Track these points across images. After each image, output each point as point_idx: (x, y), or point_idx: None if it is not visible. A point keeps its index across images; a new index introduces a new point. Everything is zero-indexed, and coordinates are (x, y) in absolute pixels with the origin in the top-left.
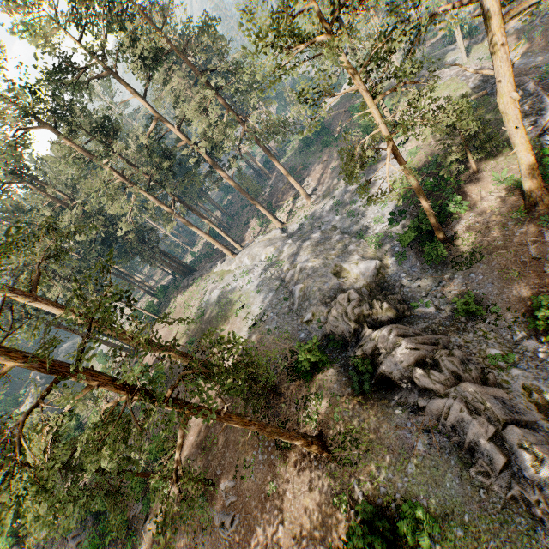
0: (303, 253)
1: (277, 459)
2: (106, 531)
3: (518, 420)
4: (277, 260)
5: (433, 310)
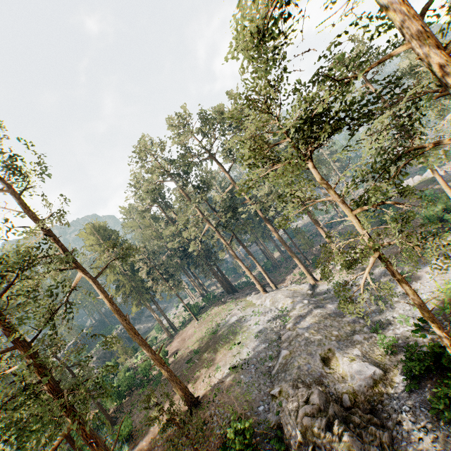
0: (309, 319)
1: None
2: None
3: None
4: (287, 314)
5: None
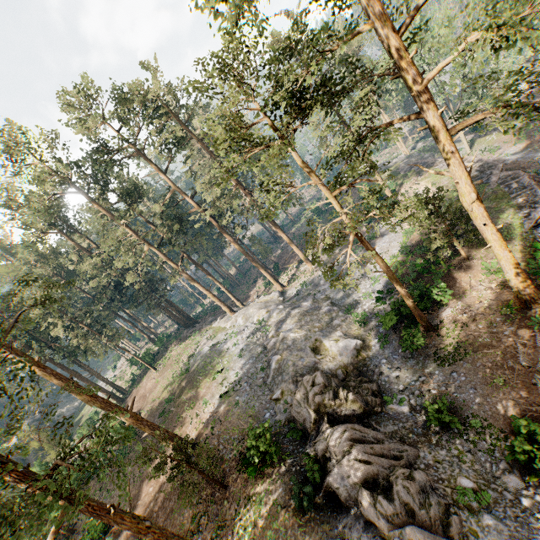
0: (289, 321)
1: None
2: None
3: None
4: (266, 324)
5: (407, 410)
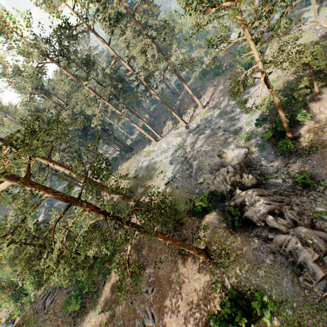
0: (199, 142)
1: (179, 260)
2: (83, 288)
3: None
4: (183, 145)
5: (281, 181)
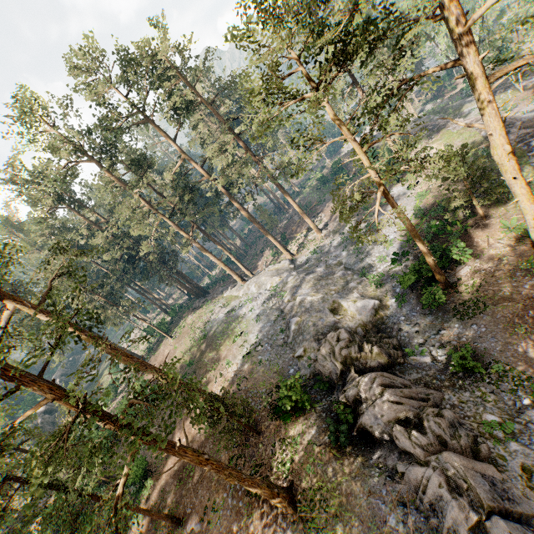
0: (305, 286)
1: (245, 507)
2: None
3: (510, 510)
4: (280, 290)
5: (429, 360)
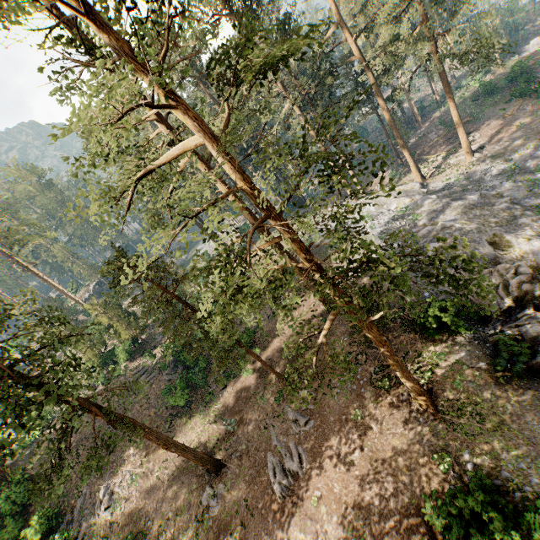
0: (449, 212)
1: (368, 394)
2: (194, 381)
3: None
4: (411, 213)
5: None
